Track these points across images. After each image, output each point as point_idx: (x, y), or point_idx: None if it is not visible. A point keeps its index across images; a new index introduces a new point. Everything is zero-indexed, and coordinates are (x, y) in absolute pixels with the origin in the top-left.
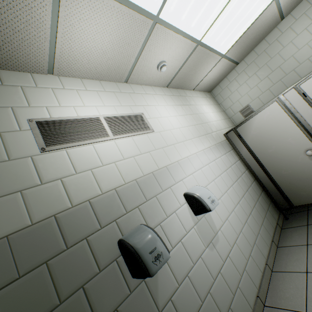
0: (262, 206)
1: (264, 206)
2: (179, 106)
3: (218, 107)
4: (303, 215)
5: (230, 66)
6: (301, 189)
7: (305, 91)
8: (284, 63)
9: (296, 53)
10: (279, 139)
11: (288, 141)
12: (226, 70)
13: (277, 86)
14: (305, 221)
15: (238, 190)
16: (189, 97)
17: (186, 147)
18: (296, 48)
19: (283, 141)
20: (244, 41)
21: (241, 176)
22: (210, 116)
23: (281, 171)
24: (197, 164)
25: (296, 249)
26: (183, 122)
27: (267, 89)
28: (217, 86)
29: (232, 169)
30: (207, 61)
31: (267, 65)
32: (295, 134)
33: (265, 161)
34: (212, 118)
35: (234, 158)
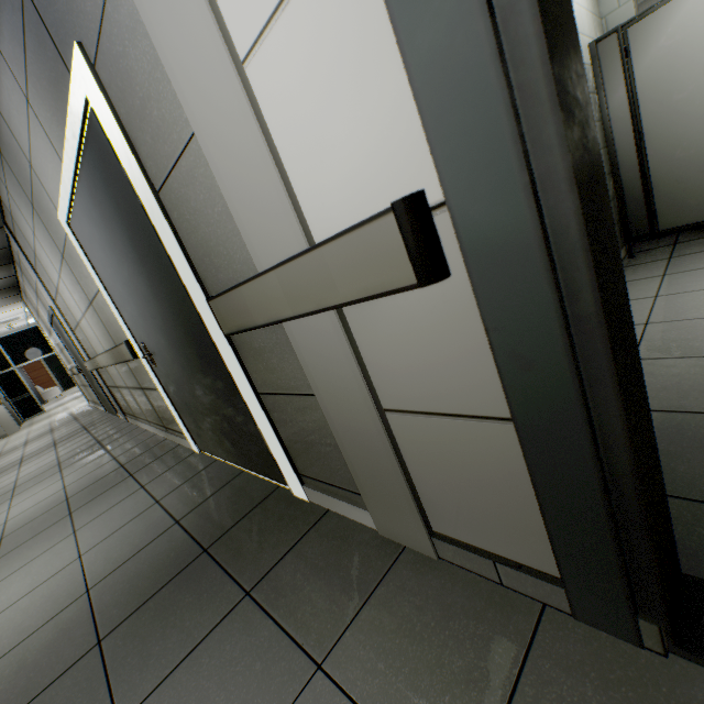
0: None
1: None
2: None
3: None
4: (664, 250)
5: None
6: (691, 194)
7: None
8: None
9: None
10: None
11: None
12: None
13: None
14: (666, 255)
15: None
16: None
17: None
18: None
19: None
20: None
21: None
22: None
23: (674, 151)
24: None
25: (642, 282)
26: None
27: None
28: None
29: None
30: None
31: None
32: None
33: (654, 125)
34: None
35: None
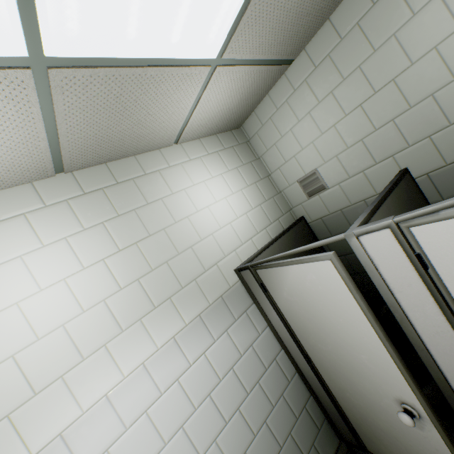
0: (297, 446)
1: (304, 443)
2: (97, 227)
3: (252, 171)
4: None
5: (267, 73)
6: (382, 442)
7: (427, 250)
8: (410, 70)
9: (450, 38)
10: (341, 341)
11: (360, 357)
12: (258, 84)
13: (384, 135)
14: None
15: (232, 444)
16: (155, 174)
17: (71, 393)
18: (453, 20)
19: (349, 350)
20: (280, 5)
21: (258, 381)
22: (215, 213)
23: (344, 391)
24: (99, 438)
25: None
26: (90, 291)
27: (358, 140)
28: (251, 115)
29: (234, 376)
30: (158, 90)
31: (364, 72)
32: (377, 356)
33: (315, 356)
34: (219, 219)
35: (253, 329)
